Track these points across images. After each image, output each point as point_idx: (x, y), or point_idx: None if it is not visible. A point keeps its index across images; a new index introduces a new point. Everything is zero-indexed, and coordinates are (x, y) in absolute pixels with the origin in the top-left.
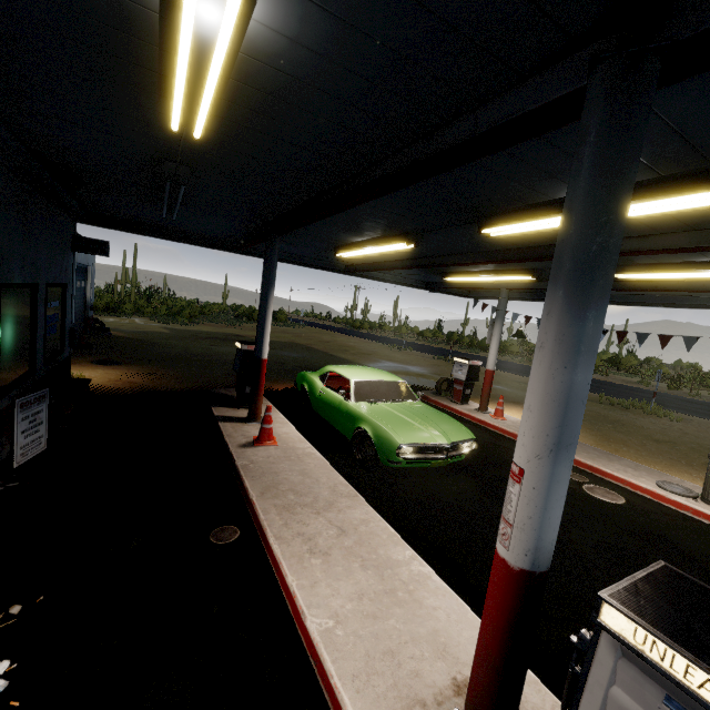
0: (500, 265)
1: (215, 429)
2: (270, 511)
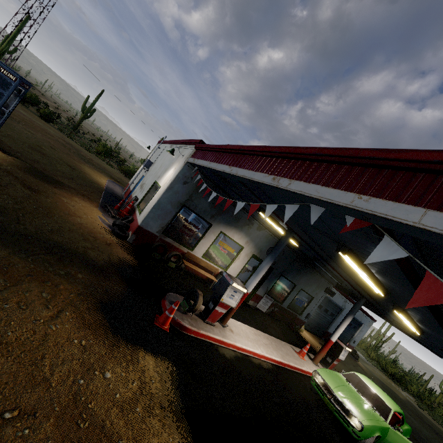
0: None
1: None
2: (264, 334)
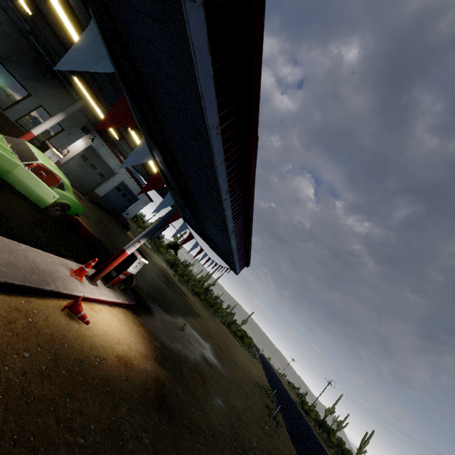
0: None
1: None
2: None
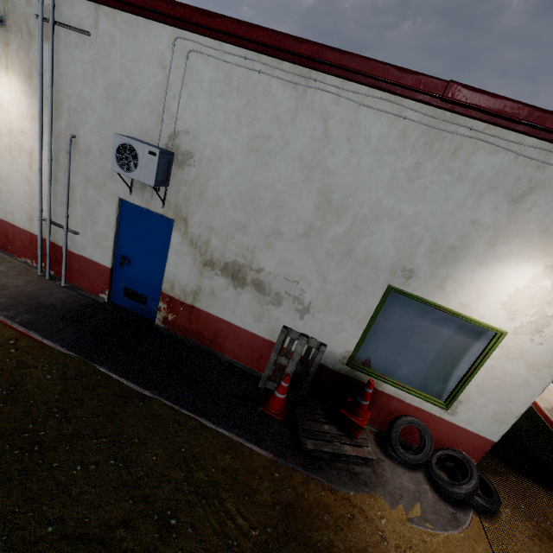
0: None
1: None
2: None
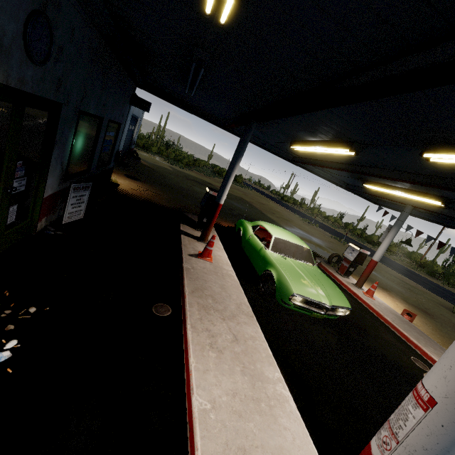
0: (417, 187)
1: (178, 238)
2: (193, 306)
